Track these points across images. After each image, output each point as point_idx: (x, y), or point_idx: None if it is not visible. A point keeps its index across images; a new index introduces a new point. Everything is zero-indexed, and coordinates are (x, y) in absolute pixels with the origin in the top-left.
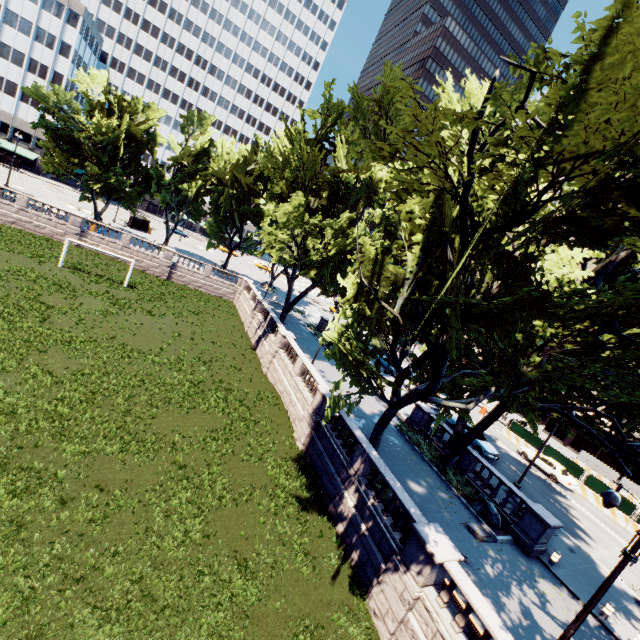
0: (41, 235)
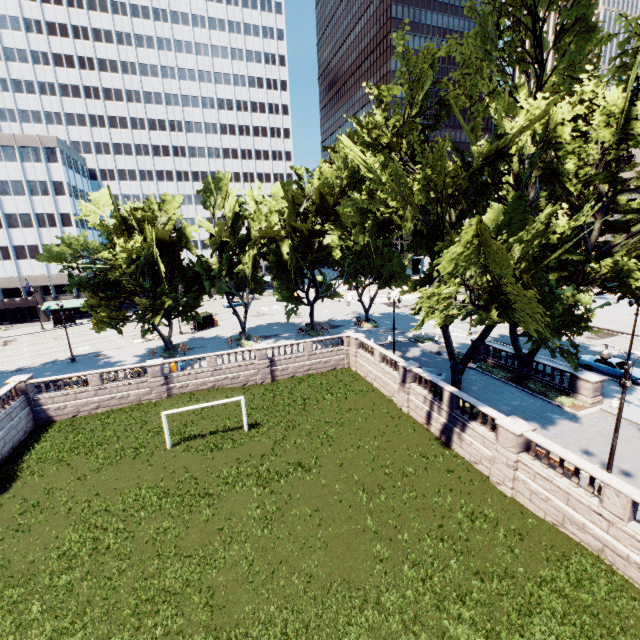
0: (129, 405)
